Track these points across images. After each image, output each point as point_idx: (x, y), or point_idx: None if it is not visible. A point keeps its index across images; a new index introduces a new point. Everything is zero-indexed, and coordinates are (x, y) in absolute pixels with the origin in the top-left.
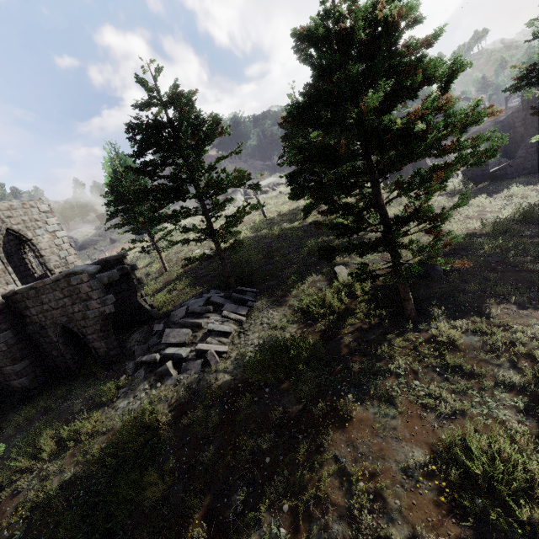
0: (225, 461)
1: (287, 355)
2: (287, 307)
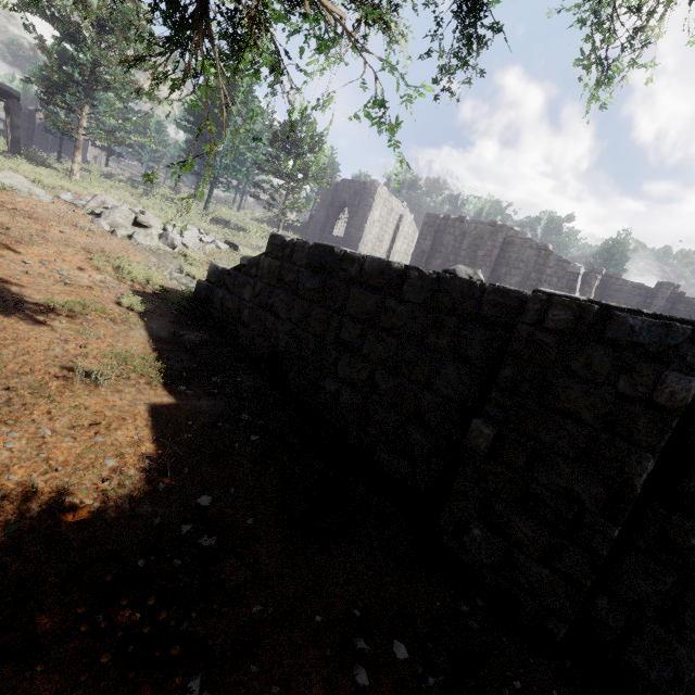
0: None
1: None
2: None
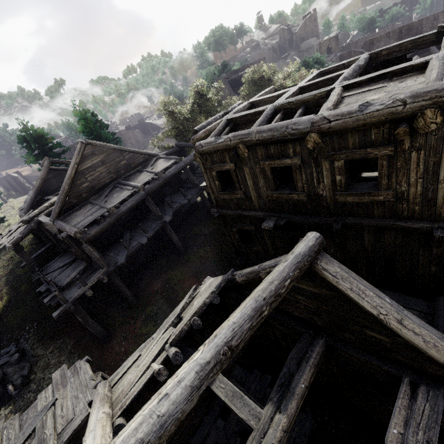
0: None
1: None
2: None
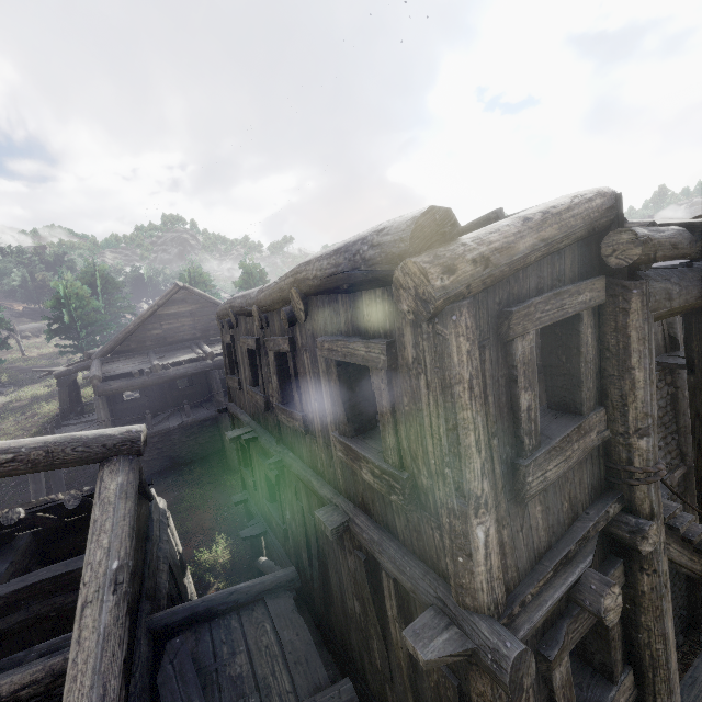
0: (0, 411)
1: (33, 394)
2: (37, 386)
